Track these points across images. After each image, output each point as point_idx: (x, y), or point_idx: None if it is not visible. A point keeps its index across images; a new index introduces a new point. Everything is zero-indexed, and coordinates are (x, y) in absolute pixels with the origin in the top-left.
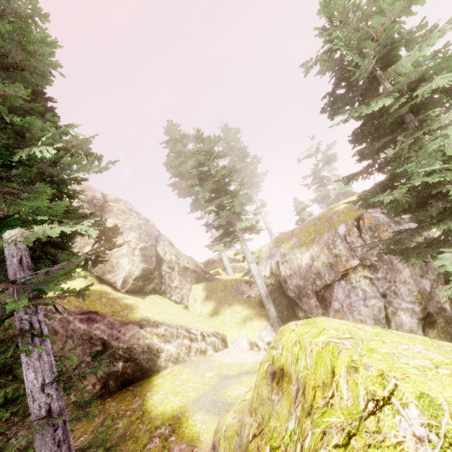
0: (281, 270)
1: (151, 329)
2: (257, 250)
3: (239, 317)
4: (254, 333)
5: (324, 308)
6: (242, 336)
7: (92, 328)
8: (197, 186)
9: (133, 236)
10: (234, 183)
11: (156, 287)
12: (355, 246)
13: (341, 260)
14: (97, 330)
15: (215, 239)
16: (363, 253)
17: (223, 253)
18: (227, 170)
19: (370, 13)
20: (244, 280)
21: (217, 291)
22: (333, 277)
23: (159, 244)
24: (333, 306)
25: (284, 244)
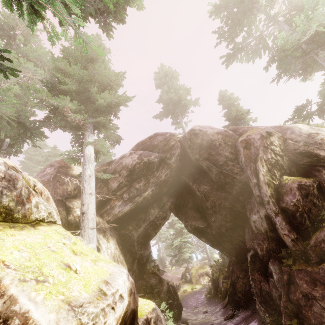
0: None
1: None
2: None
3: None
4: None
5: None
6: None
7: None
8: (42, 162)
9: None
10: None
11: None
12: None
13: None
14: None
15: None
16: None
17: None
18: None
19: (105, 145)
20: None
21: None
22: None
23: None
24: None
25: None
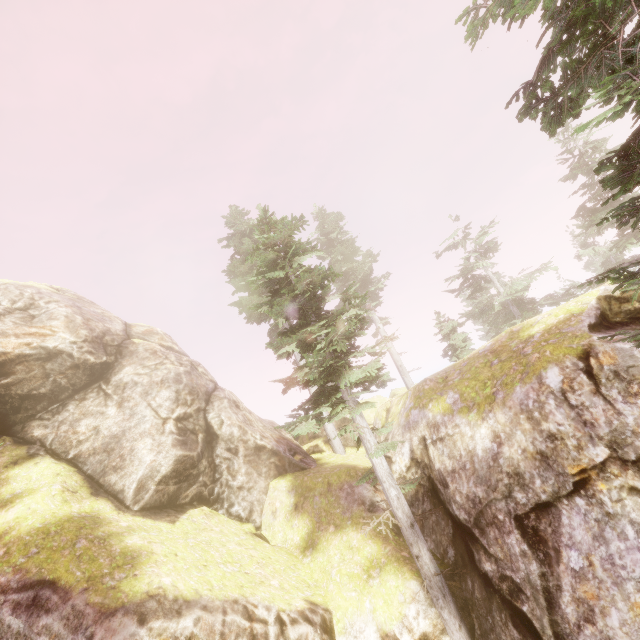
0: (432, 456)
1: (164, 624)
2: (382, 409)
3: (356, 561)
4: (390, 609)
5: (544, 561)
6: (365, 615)
7: (33, 630)
8: (265, 306)
9: (165, 396)
10: (332, 298)
11: (202, 490)
12: (591, 415)
13: (566, 448)
14: (42, 636)
15: (301, 405)
16: (613, 432)
17: (325, 414)
18: (319, 275)
19: None
20: (362, 473)
21: (315, 494)
22: (554, 486)
23: (211, 407)
24: (567, 560)
25: (434, 404)
